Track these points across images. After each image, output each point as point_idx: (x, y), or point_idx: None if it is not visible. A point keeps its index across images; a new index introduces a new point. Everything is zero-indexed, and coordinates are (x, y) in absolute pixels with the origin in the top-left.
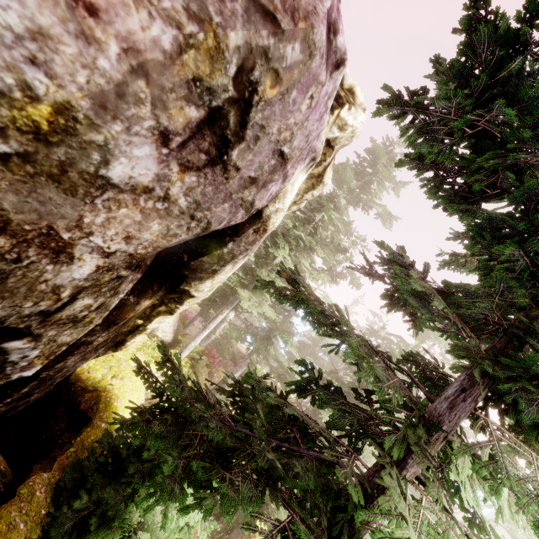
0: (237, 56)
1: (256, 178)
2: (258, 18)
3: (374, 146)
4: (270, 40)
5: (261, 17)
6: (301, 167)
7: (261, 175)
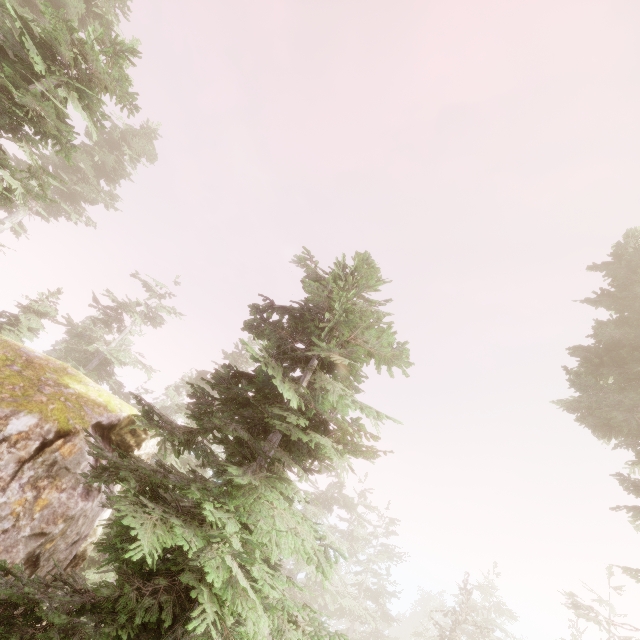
0: (23, 559)
1: (54, 567)
2: (32, 541)
3: (227, 355)
4: (42, 540)
5: (34, 539)
6: (102, 513)
7: (58, 562)
